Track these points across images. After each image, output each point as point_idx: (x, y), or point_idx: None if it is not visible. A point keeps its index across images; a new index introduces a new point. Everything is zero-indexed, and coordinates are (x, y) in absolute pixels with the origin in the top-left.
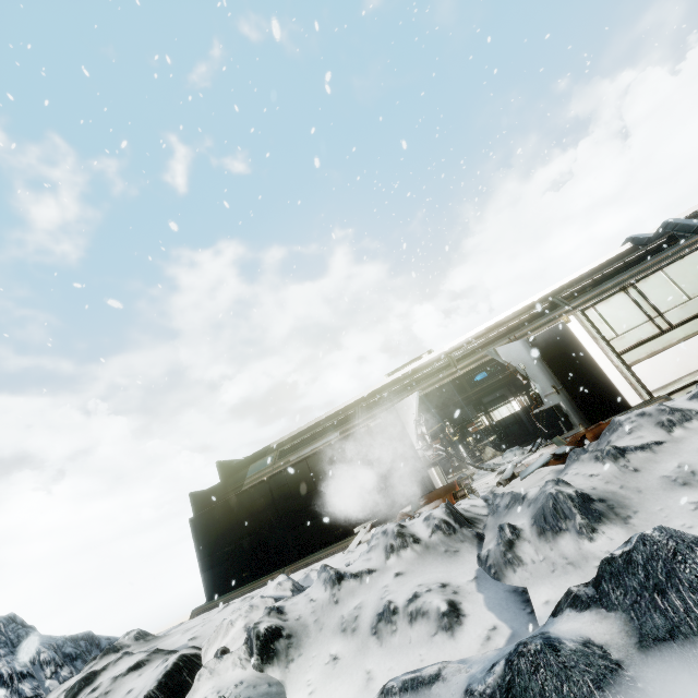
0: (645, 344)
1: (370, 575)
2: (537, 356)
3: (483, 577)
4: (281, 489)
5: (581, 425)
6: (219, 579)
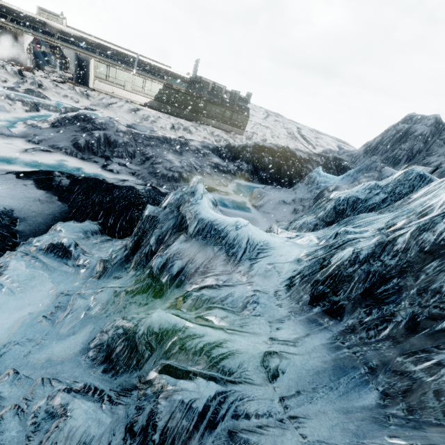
0: (101, 79)
1: None
2: (77, 60)
3: (16, 83)
4: None
5: (75, 82)
6: None
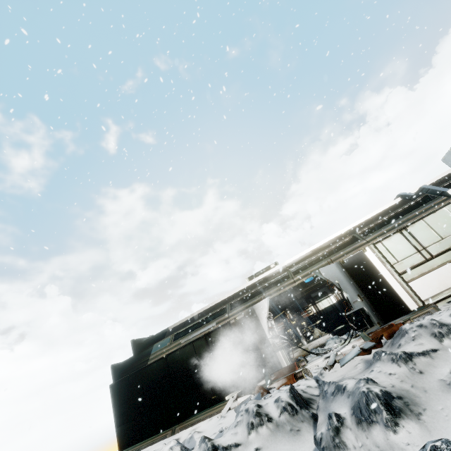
0: (416, 267)
1: (236, 448)
2: (346, 273)
3: None
4: (175, 364)
5: (379, 323)
6: (128, 433)
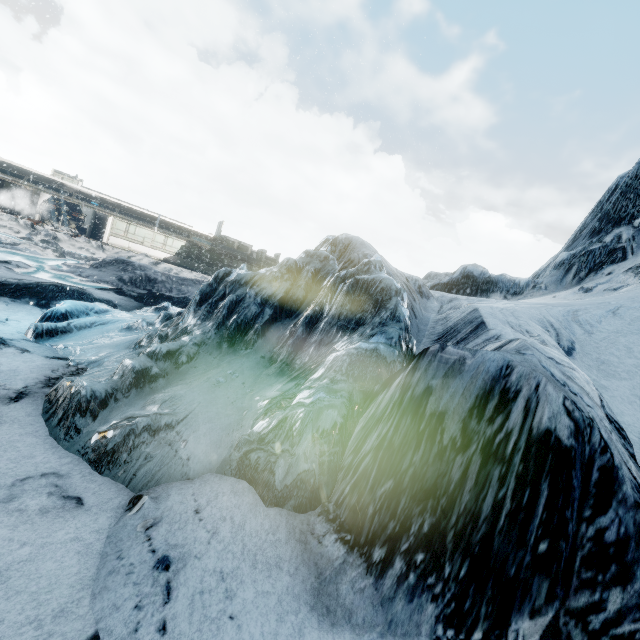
0: (118, 234)
1: (2, 220)
2: (94, 217)
3: (28, 234)
4: None
5: (87, 236)
6: None
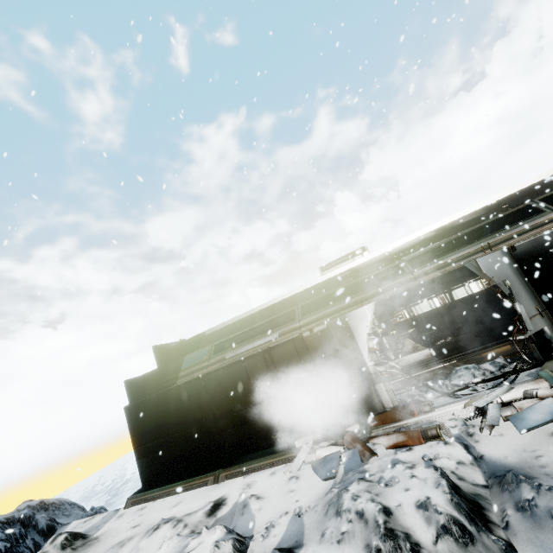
0: None
1: None
2: (518, 269)
3: None
4: (217, 388)
5: None
6: (154, 467)
